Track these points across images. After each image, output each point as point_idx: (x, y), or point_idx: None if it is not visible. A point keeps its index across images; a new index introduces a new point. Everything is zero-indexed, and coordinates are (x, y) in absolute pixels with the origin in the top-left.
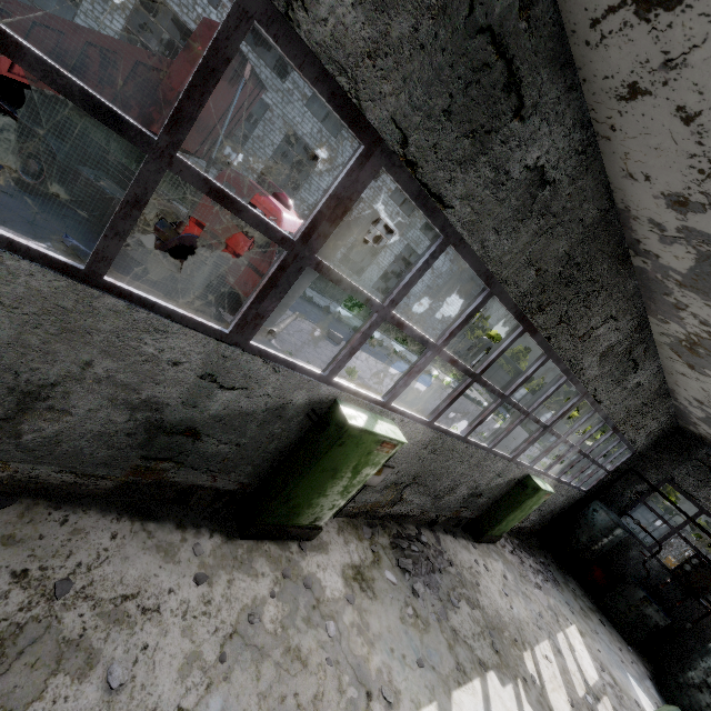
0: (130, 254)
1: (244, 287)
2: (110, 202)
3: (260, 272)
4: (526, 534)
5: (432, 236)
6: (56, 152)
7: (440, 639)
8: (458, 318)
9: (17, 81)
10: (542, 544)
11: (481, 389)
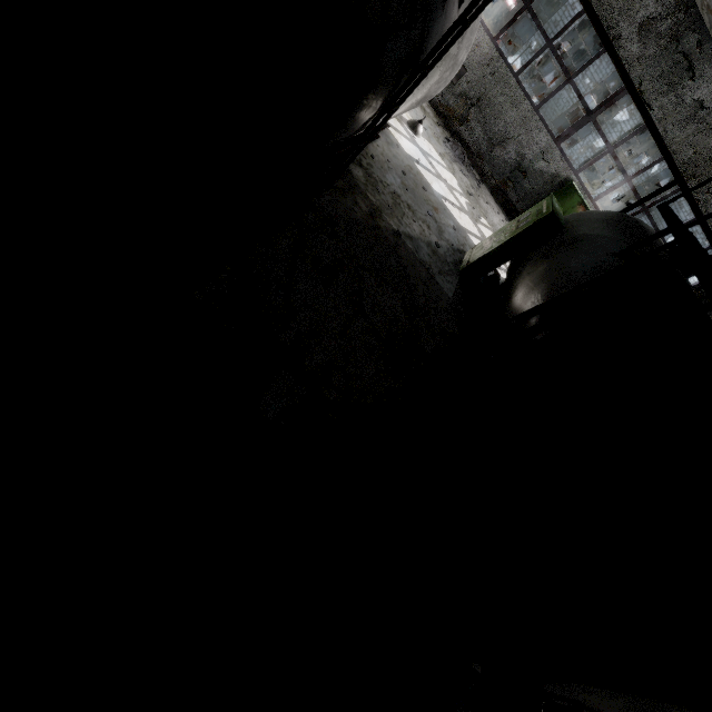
0: None
1: None
2: None
3: None
4: None
5: None
6: None
7: (441, 150)
8: None
9: None
10: None
11: None
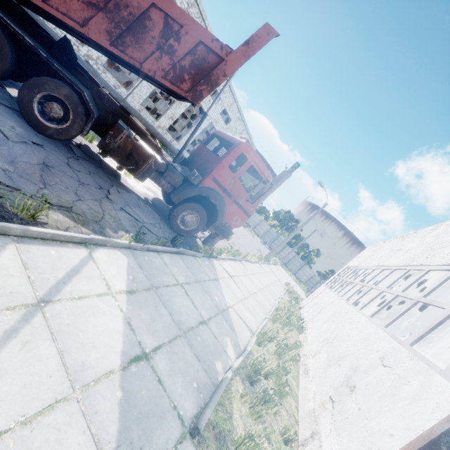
0: (125, 185)
1: (235, 222)
2: (147, 159)
3: (248, 213)
4: None
5: (222, 116)
6: (89, 102)
7: None
8: (415, 283)
9: (28, 0)
10: None
11: None
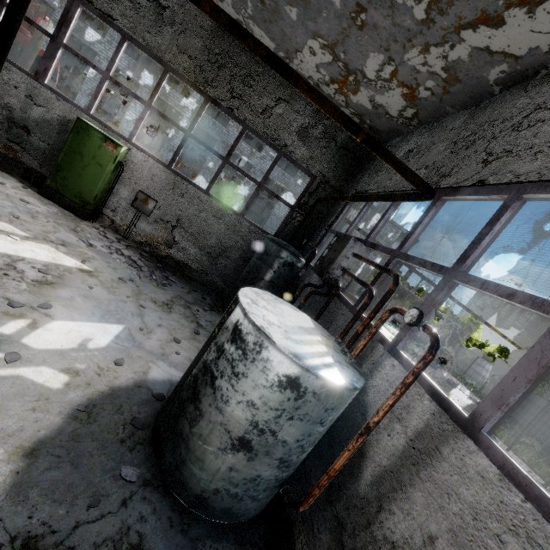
0: None
1: None
2: None
3: None
4: (193, 279)
5: None
6: None
7: None
8: None
9: None
10: (219, 298)
11: (416, 347)
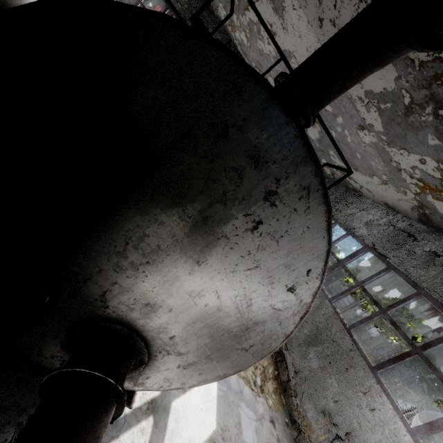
0: None
1: None
2: None
3: None
4: None
5: None
6: None
7: None
8: None
9: None
10: None
11: None
